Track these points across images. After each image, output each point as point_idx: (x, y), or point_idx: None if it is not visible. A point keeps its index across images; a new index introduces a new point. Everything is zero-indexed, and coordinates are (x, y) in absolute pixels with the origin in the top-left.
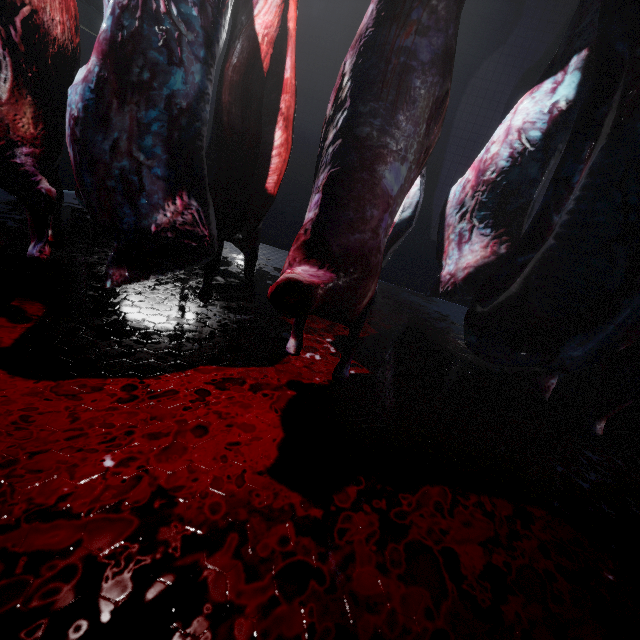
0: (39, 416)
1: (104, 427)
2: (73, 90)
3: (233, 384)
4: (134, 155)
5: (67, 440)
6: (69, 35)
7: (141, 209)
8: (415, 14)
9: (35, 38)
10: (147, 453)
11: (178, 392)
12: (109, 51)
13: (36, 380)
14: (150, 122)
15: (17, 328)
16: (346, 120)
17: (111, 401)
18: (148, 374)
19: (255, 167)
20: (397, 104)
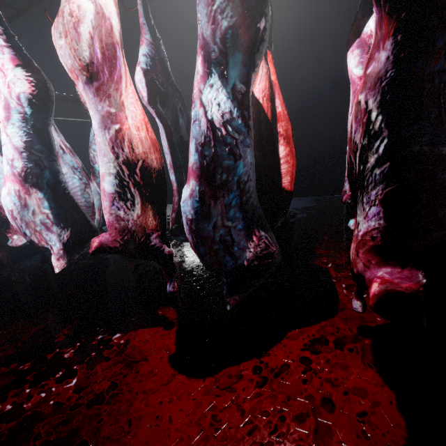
0: (221, 414)
1: (263, 416)
2: (185, 204)
3: (320, 345)
4: (225, 224)
5: (248, 435)
6: (159, 162)
7: (235, 254)
8: (440, 41)
9: (146, 174)
10: (306, 439)
11: (289, 365)
12: (201, 174)
13: (202, 378)
14: (231, 201)
15: (171, 334)
16: (388, 146)
17: (253, 387)
18: (260, 352)
19: (279, 182)
20: (442, 117)
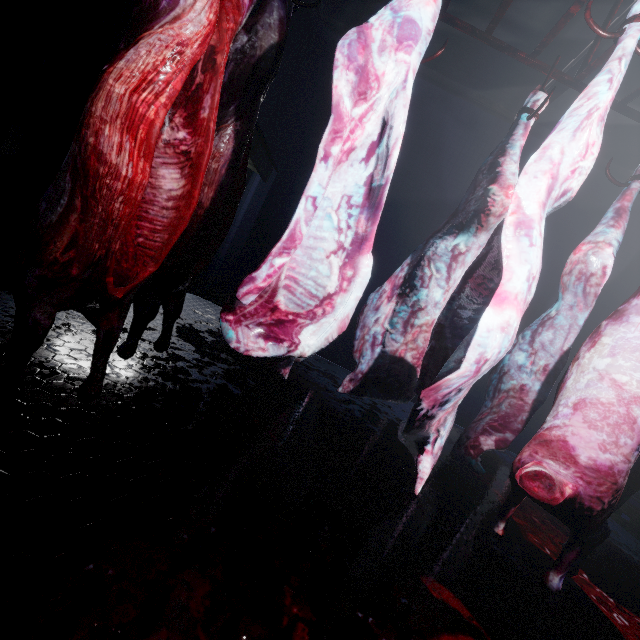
0: None
1: None
2: None
3: None
4: None
5: None
6: None
7: None
8: None
9: None
10: None
11: None
12: None
13: None
14: None
15: None
16: None
17: None
18: None
19: None
20: None
